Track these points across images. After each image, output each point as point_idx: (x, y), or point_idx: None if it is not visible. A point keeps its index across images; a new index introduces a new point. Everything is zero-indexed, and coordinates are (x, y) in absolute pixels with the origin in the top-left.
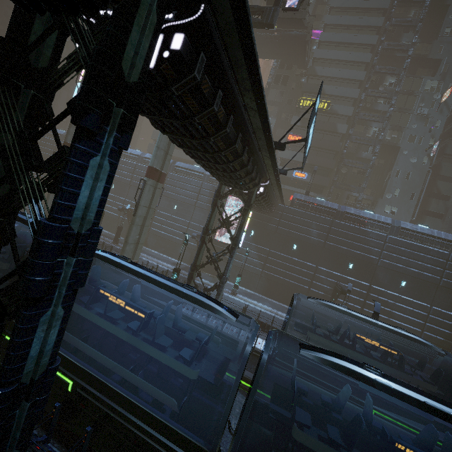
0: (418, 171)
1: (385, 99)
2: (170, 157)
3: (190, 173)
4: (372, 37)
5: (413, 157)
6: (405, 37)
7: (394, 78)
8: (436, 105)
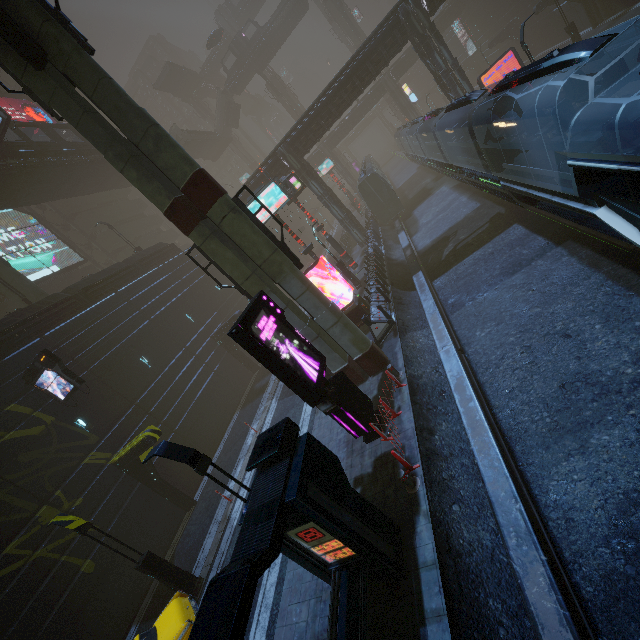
0: None
1: None
2: None
3: None
4: None
5: None
6: None
7: None
8: None
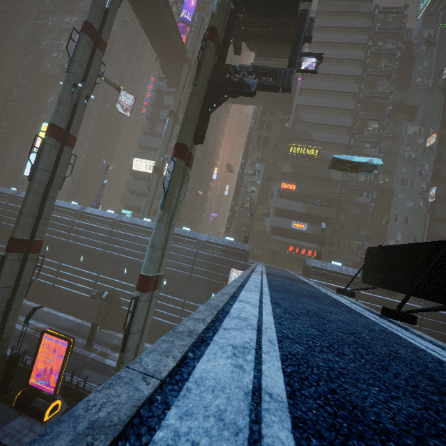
0: (416, 214)
1: (371, 144)
2: (168, 251)
3: (180, 239)
4: (353, 85)
5: (409, 200)
6: (380, 85)
7: (377, 123)
8: (421, 149)
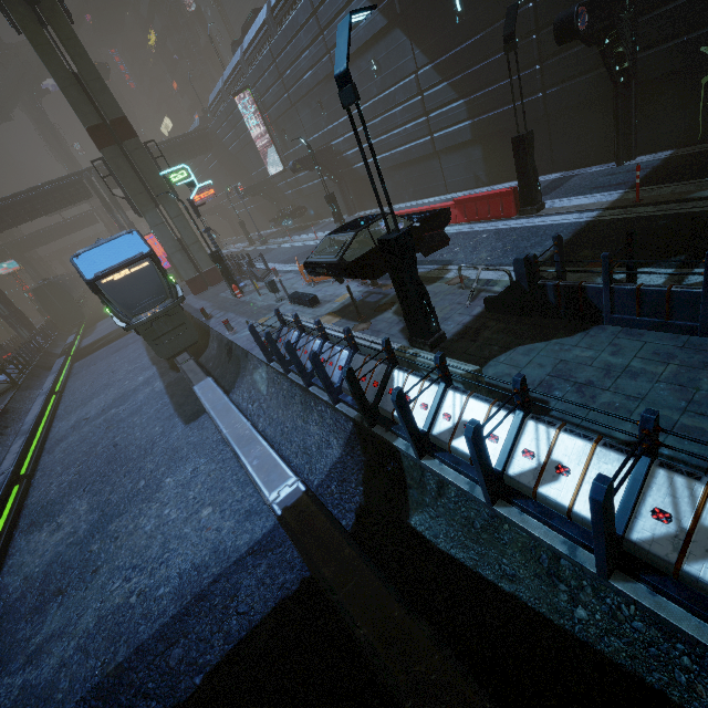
0: (218, 21)
1: None
2: None
3: None
4: None
5: (207, 8)
6: None
7: None
8: None
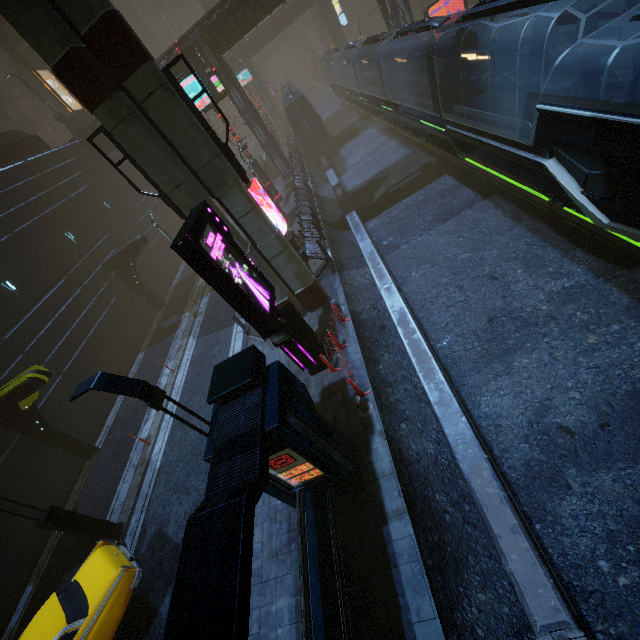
0: None
1: None
2: None
3: None
4: None
5: None
6: None
7: None
8: None
